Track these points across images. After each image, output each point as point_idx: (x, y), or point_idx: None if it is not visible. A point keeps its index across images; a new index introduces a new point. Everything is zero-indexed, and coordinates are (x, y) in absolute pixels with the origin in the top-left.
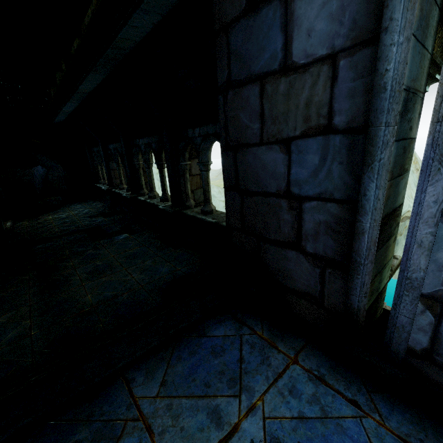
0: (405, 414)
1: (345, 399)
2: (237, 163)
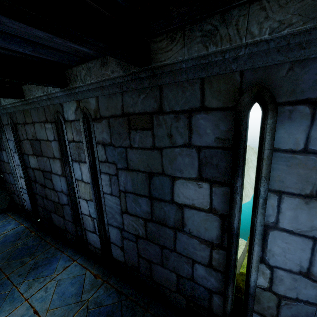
0: (24, 219)
1: (15, 220)
2: (4, 175)
